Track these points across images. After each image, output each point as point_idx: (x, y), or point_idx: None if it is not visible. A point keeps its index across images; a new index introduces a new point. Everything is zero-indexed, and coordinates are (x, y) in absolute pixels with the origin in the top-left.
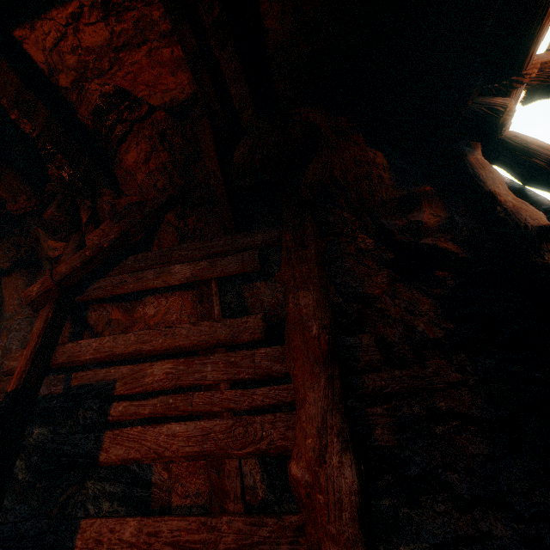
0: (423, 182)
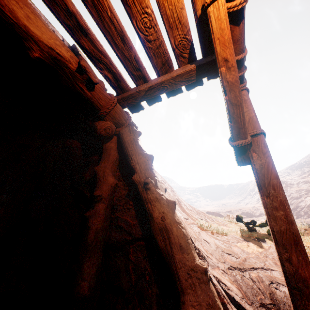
0: (95, 154)
